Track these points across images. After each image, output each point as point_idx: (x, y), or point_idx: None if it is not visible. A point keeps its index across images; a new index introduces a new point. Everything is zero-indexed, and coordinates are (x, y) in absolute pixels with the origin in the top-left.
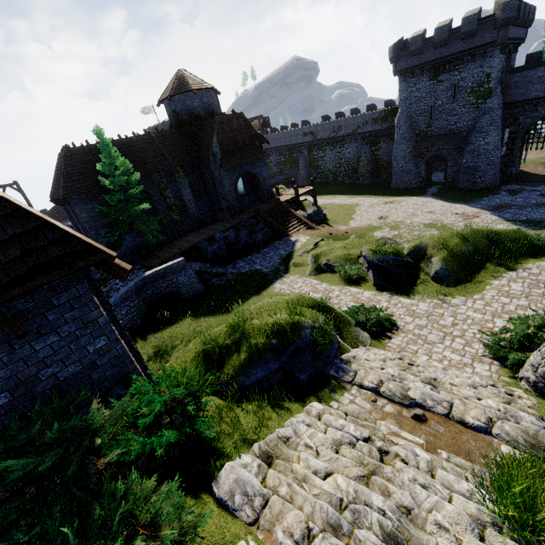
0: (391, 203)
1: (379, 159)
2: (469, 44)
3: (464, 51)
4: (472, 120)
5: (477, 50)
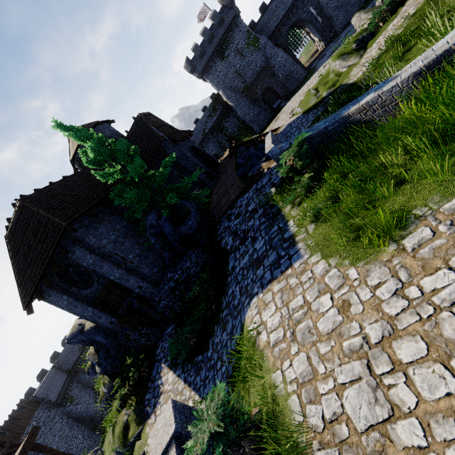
0: (278, 118)
1: (233, 134)
2: (225, 26)
3: (225, 32)
4: (262, 56)
5: (231, 26)
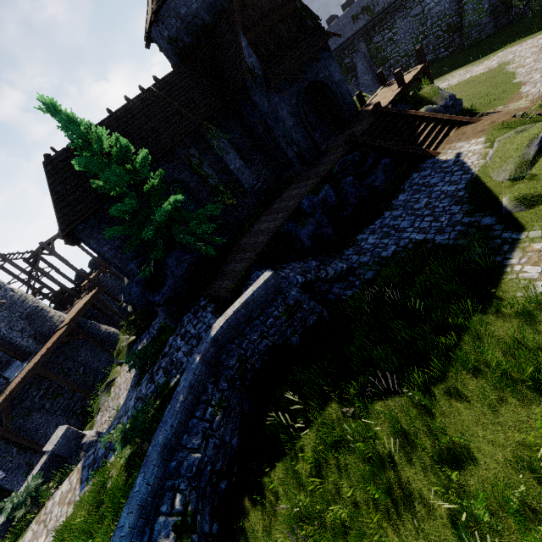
0: None
1: None
2: None
3: None
4: None
5: None
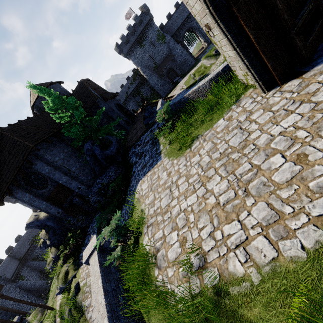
0: (176, 89)
1: (147, 97)
2: (143, 26)
3: (143, 29)
4: (167, 48)
5: (147, 26)
